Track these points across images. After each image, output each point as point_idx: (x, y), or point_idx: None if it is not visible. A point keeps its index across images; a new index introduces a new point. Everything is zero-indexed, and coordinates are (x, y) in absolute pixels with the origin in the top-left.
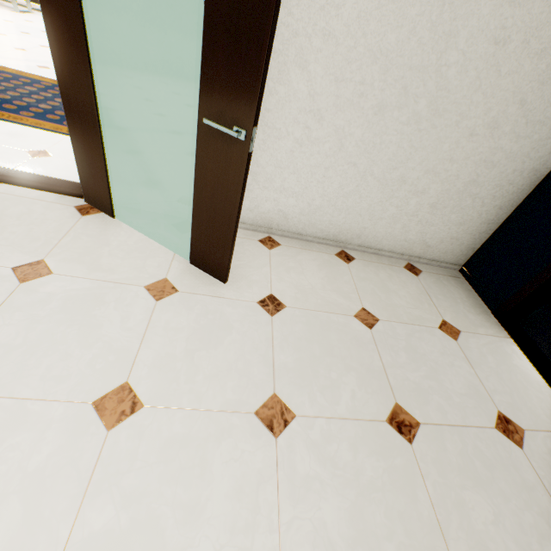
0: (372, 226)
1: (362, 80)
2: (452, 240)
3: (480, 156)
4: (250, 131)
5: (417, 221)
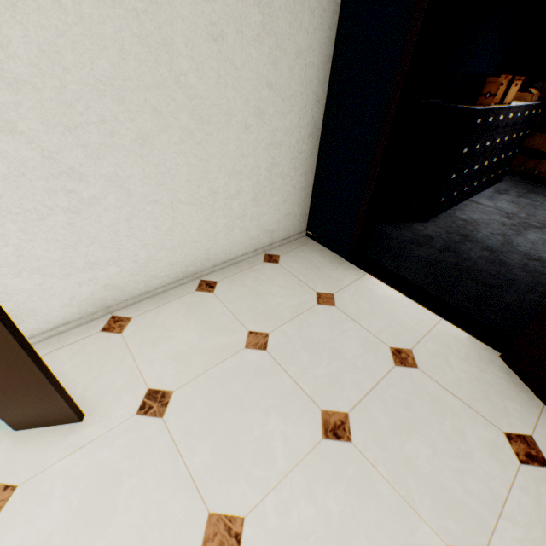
0: (214, 244)
1: (101, 118)
2: (287, 217)
3: (265, 141)
4: None
5: (250, 218)
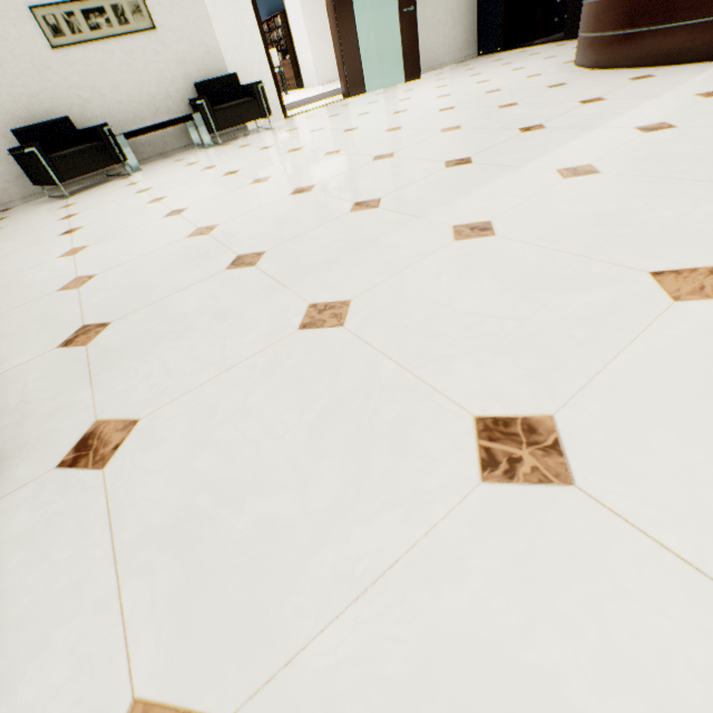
0: (438, 52)
1: None
2: (466, 42)
3: None
4: (416, 6)
5: (451, 39)
